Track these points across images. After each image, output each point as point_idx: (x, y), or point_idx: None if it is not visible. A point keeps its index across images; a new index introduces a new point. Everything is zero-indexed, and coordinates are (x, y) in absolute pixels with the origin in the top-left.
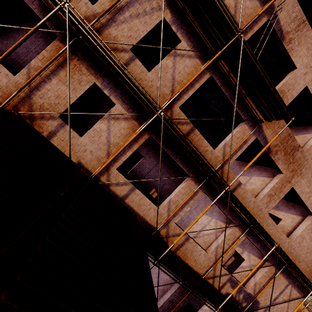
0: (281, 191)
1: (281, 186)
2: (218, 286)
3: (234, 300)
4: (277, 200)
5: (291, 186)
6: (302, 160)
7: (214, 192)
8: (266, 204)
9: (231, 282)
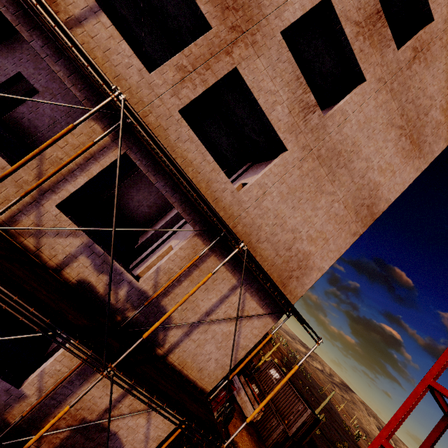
0: (208, 68)
1: (207, 55)
2: (53, 260)
3: (103, 301)
4: (200, 86)
5: (232, 64)
6: (254, 12)
7: (19, 5)
8: (173, 88)
9: (92, 256)
